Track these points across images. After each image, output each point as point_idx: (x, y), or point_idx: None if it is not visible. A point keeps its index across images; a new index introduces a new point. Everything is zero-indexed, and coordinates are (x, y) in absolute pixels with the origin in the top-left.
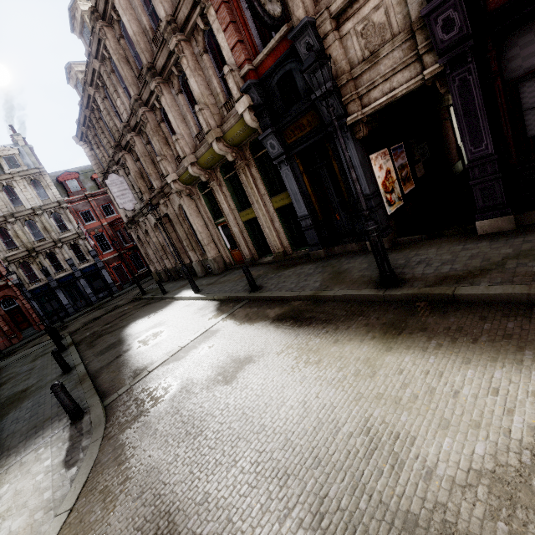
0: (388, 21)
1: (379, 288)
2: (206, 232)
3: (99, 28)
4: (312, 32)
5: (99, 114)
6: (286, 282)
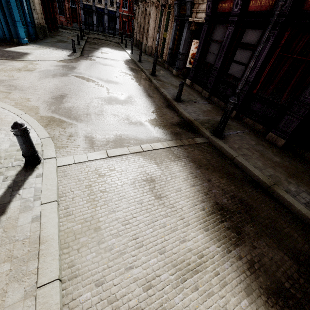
0: None
1: (150, 74)
2: (152, 31)
3: None
4: None
5: None
6: (147, 65)
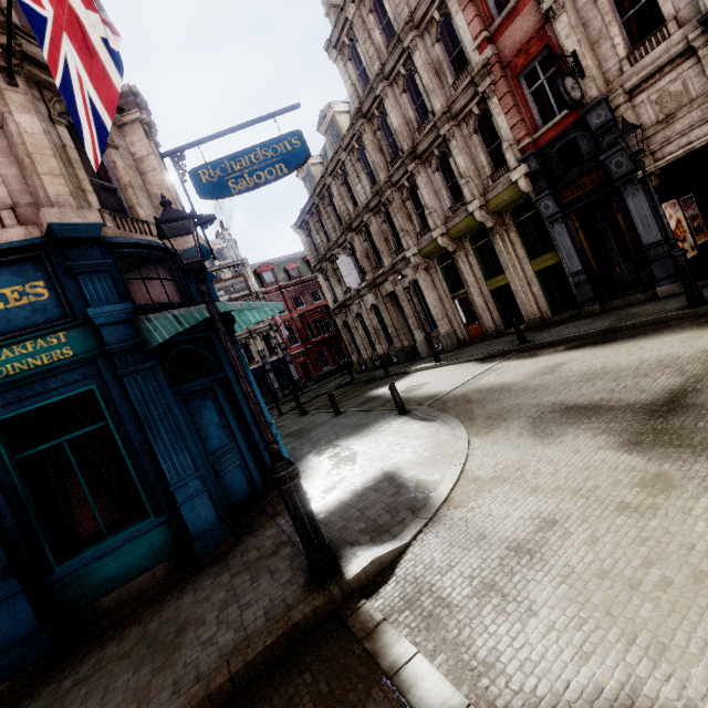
0: (685, 89)
1: (687, 309)
2: (439, 307)
3: (360, 125)
4: (605, 106)
5: (328, 201)
6: (561, 332)
